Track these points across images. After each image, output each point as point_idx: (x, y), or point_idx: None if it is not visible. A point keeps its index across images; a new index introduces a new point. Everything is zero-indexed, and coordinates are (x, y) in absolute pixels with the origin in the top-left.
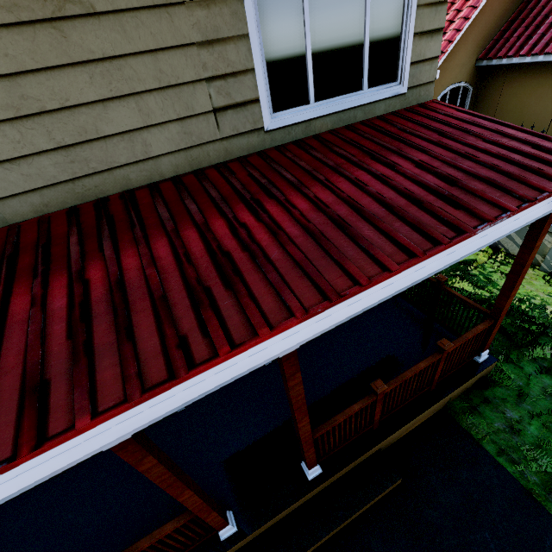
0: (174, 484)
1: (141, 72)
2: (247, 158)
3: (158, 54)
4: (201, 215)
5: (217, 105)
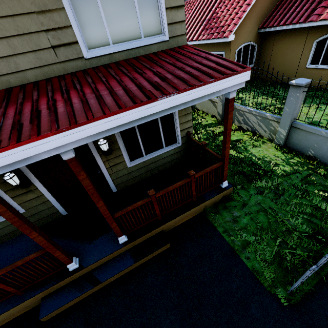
0: (23, 226)
1: (7, 26)
2: (76, 72)
3: (15, 17)
4: (37, 96)
5: (54, 44)
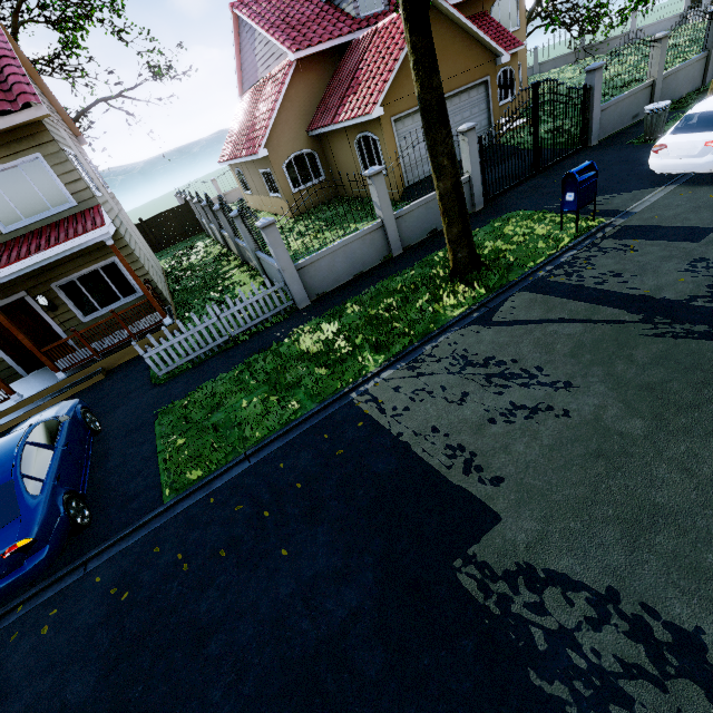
0: None
1: None
2: None
3: None
4: None
5: None
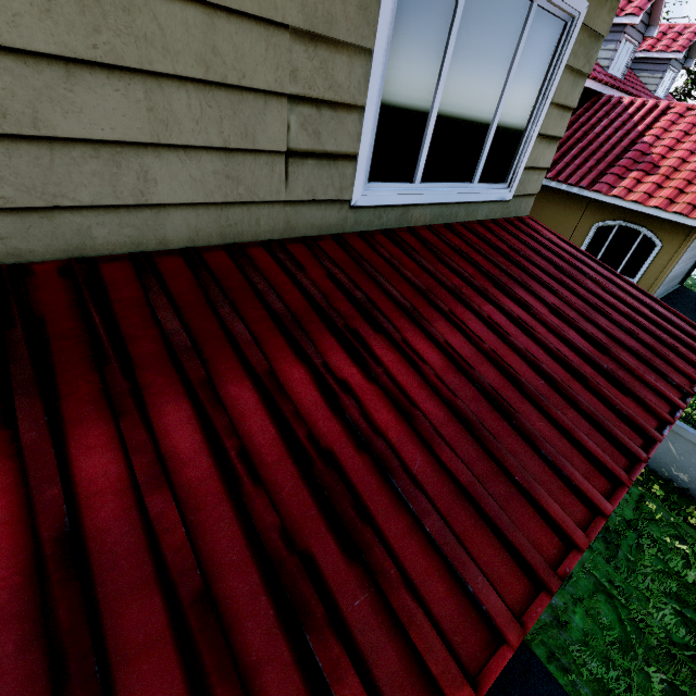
0: None
1: (172, 36)
2: (319, 241)
3: (217, 16)
4: (259, 350)
5: (295, 146)
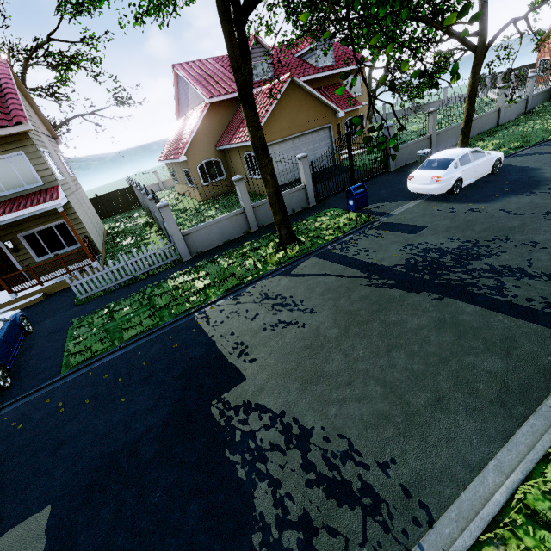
0: None
1: None
2: None
3: None
4: None
5: None
